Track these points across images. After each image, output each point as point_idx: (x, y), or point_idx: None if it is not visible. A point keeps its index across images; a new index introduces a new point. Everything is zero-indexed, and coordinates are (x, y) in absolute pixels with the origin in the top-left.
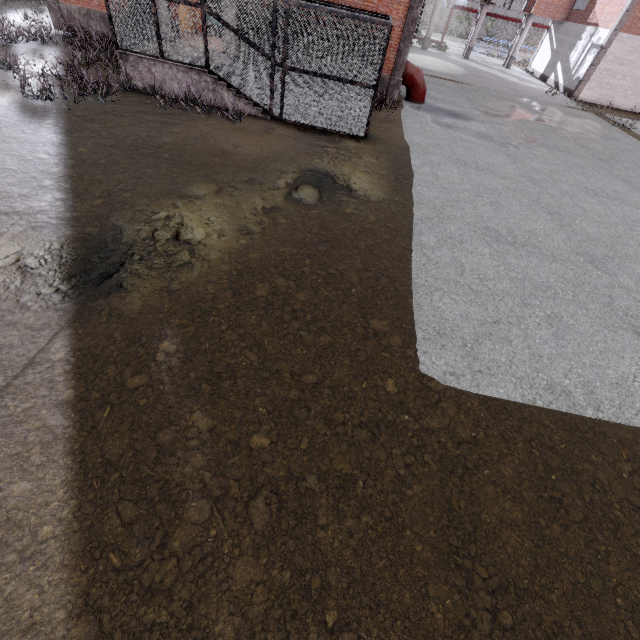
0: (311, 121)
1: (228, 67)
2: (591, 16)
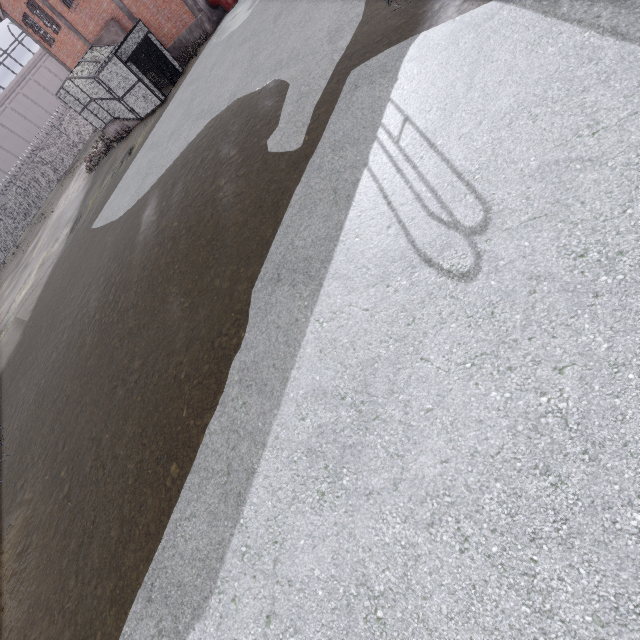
0: (147, 111)
1: (116, 113)
2: None
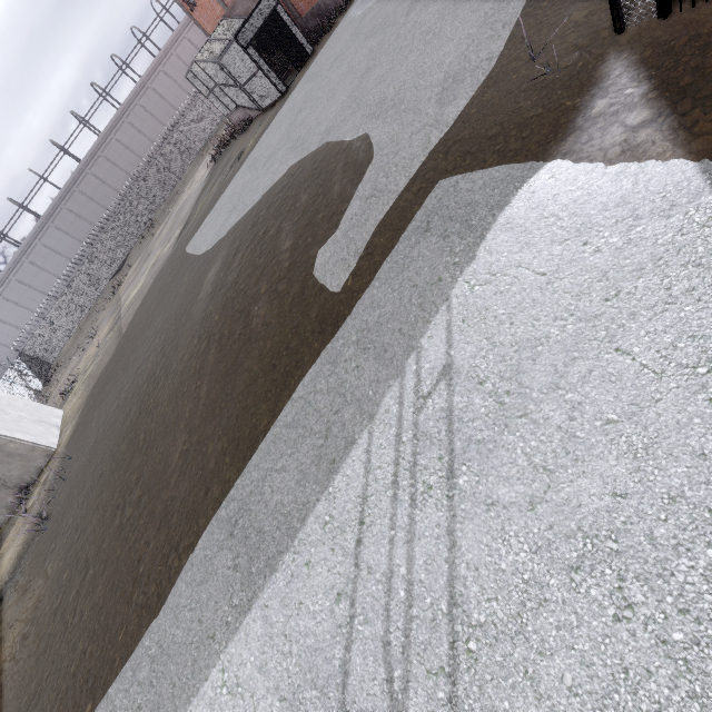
0: (268, 102)
1: (239, 100)
2: None
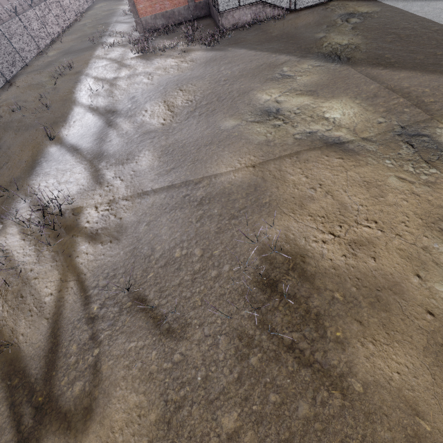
0: (309, 3)
1: None
2: None
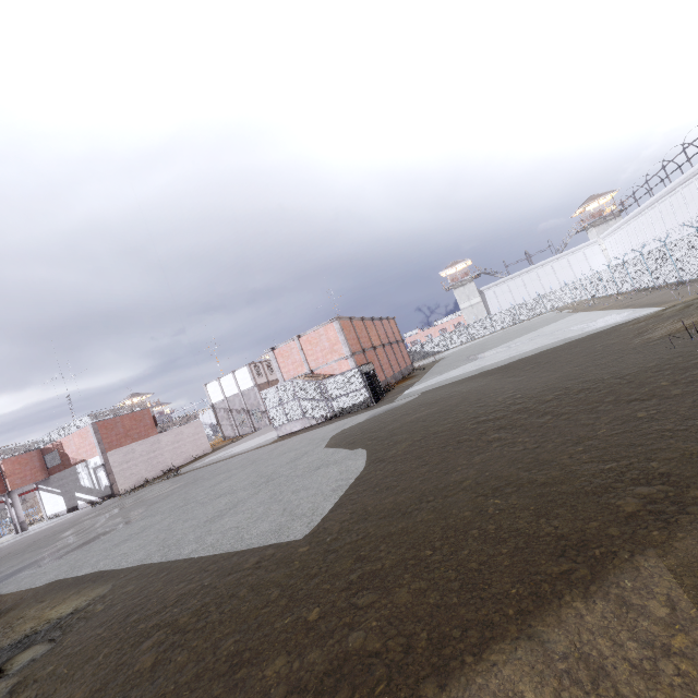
0: None
1: None
2: (73, 460)
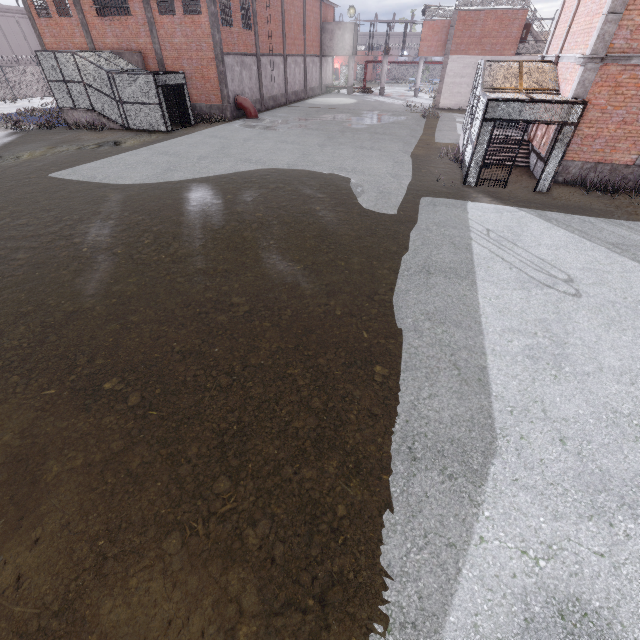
0: (142, 127)
1: (101, 107)
2: None
